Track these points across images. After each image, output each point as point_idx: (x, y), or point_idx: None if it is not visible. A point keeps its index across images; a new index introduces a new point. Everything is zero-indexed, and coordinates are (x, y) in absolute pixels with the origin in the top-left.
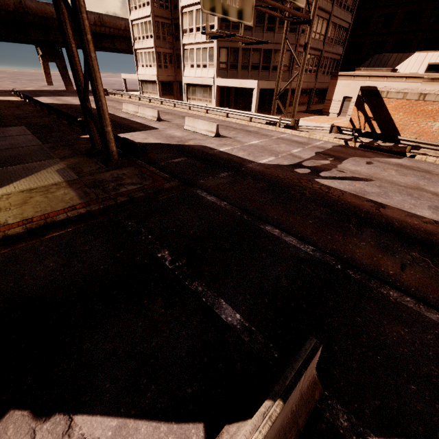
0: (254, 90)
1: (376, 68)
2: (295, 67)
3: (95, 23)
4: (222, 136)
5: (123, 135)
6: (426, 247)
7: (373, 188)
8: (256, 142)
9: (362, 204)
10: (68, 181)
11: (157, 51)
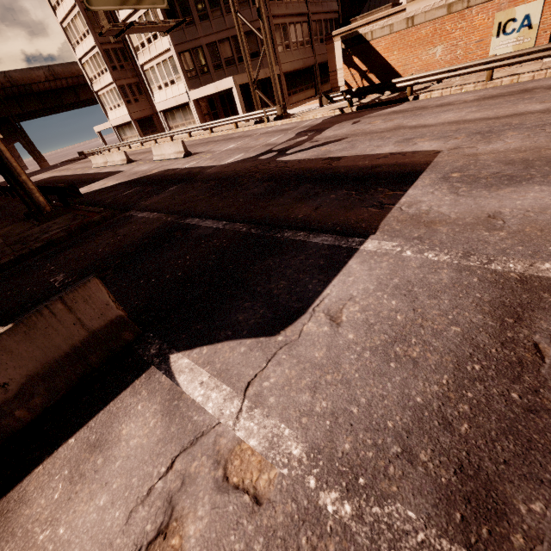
0: (233, 89)
1: (374, 11)
2: (279, 45)
3: (47, 79)
4: (195, 154)
5: (80, 189)
6: (361, 181)
7: (341, 145)
8: (232, 146)
9: (315, 165)
10: None
11: (119, 85)
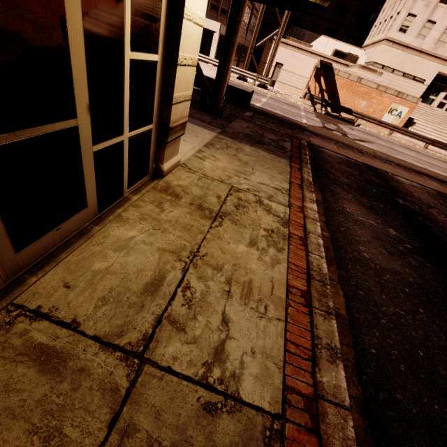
0: (215, 34)
1: (302, 42)
2: None
3: None
4: None
5: None
6: (446, 183)
7: (382, 148)
8: (265, 100)
9: (397, 160)
10: (221, 134)
11: None
